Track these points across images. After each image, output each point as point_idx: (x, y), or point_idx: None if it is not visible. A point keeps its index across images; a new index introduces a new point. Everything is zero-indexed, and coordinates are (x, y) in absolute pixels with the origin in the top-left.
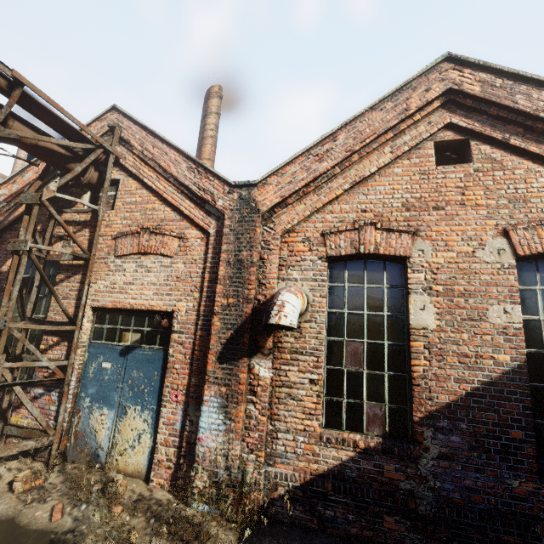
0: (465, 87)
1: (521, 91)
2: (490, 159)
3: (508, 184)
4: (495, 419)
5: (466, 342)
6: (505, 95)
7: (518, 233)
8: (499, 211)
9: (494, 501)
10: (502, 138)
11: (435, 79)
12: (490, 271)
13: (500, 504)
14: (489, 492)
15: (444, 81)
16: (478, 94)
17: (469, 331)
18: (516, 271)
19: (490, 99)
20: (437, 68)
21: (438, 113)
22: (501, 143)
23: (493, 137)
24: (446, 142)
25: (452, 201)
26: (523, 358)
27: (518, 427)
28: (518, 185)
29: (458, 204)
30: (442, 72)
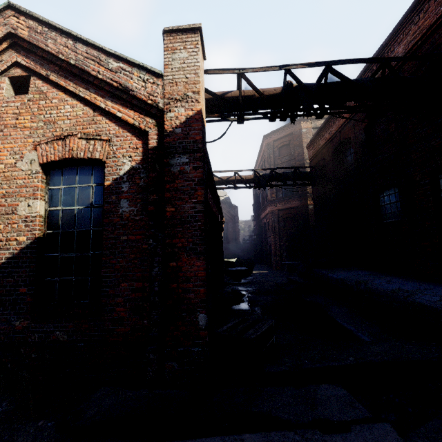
0: (19, 31)
1: (51, 37)
2: (40, 91)
3: (47, 111)
4: (12, 282)
5: (2, 231)
6: (42, 39)
7: (42, 147)
8: (37, 131)
9: (3, 338)
10: (46, 75)
11: (0, 23)
12: (24, 177)
13: (7, 339)
14: (1, 333)
15: (6, 25)
16: (26, 38)
17: (5, 223)
18: (39, 175)
19: (33, 43)
20: (3, 14)
21: (8, 53)
22: (47, 78)
23: (41, 73)
24: (19, 78)
25: (9, 124)
26: (34, 237)
27: (24, 285)
28: (52, 111)
29: (12, 127)
30: (6, 18)
